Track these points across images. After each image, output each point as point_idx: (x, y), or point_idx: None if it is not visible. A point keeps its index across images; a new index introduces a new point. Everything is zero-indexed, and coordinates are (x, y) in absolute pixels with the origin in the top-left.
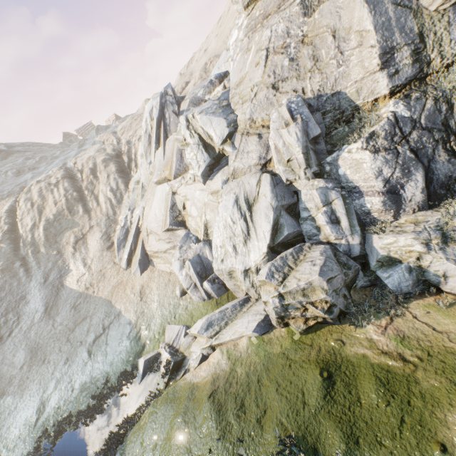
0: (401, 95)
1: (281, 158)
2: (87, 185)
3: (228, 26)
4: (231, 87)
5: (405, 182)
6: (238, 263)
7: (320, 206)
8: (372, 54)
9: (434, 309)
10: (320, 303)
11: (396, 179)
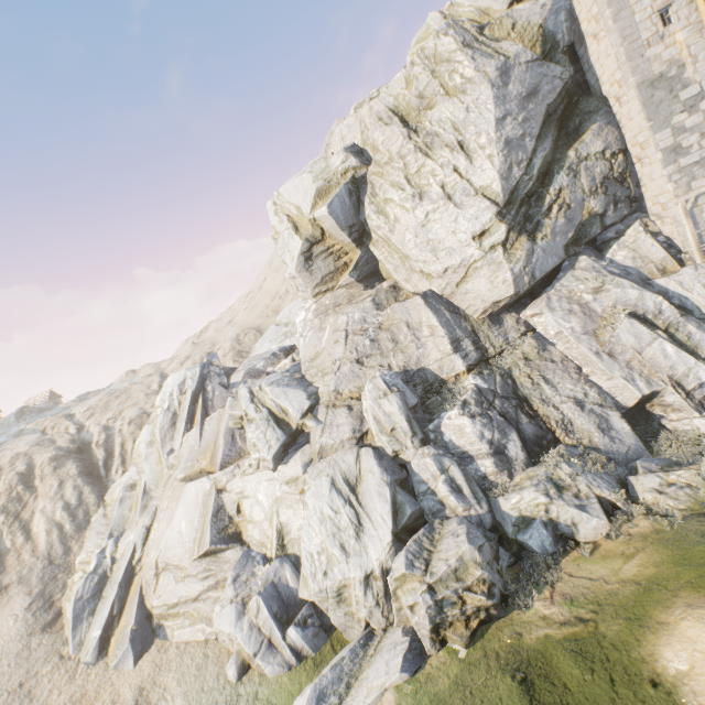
0: (475, 371)
1: (382, 428)
2: (6, 504)
3: (263, 301)
4: (304, 360)
5: (506, 442)
6: (353, 568)
7: (437, 474)
8: (444, 341)
9: (581, 560)
10: (478, 586)
11: (497, 440)
